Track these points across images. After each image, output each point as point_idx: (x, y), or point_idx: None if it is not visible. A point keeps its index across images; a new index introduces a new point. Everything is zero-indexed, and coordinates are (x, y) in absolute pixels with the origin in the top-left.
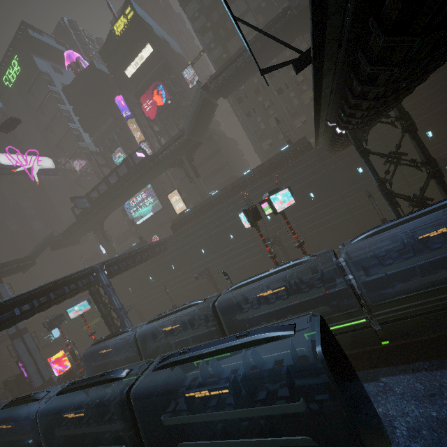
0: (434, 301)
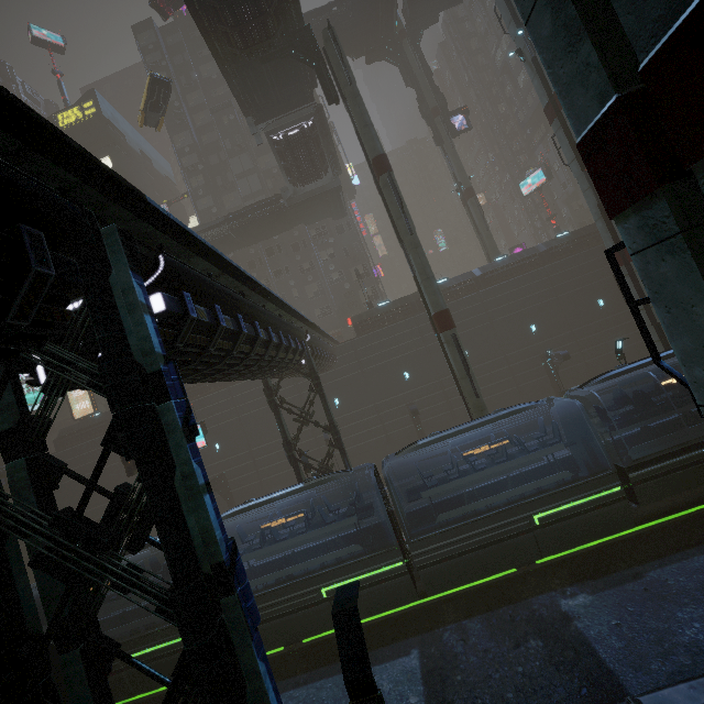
0: (268, 607)
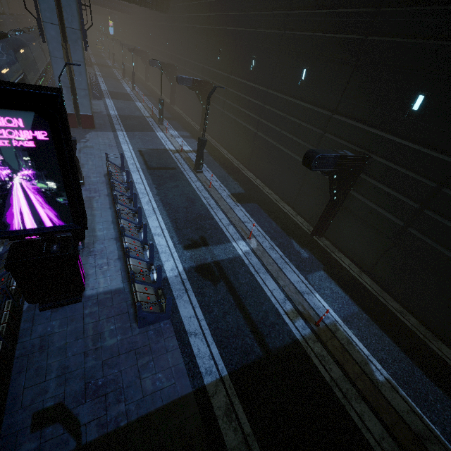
0: None
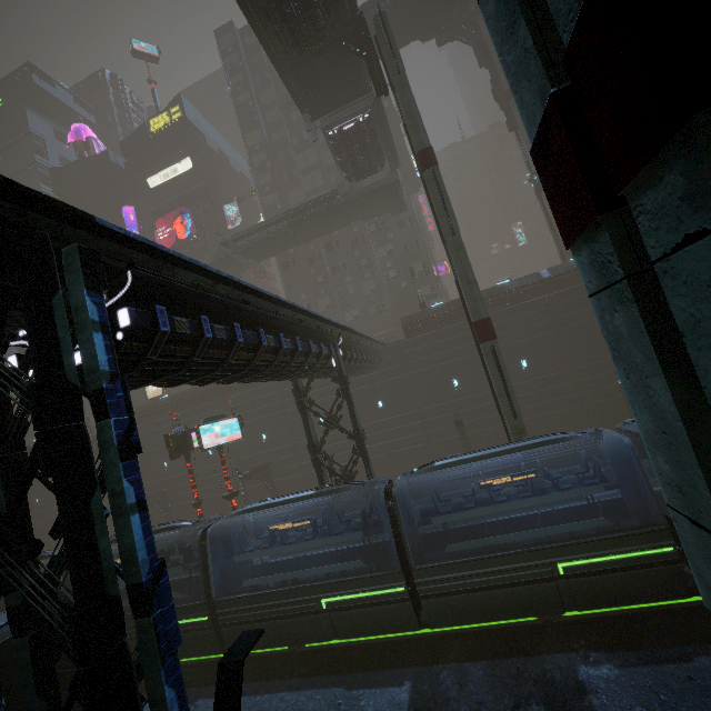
0: (271, 606)
